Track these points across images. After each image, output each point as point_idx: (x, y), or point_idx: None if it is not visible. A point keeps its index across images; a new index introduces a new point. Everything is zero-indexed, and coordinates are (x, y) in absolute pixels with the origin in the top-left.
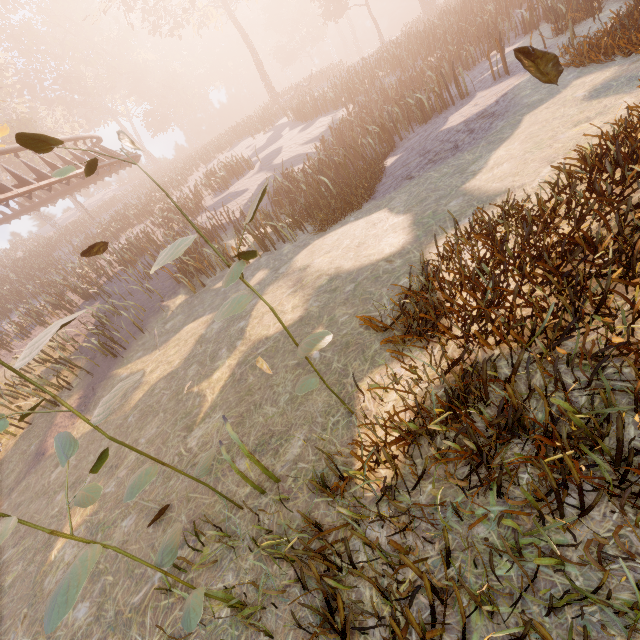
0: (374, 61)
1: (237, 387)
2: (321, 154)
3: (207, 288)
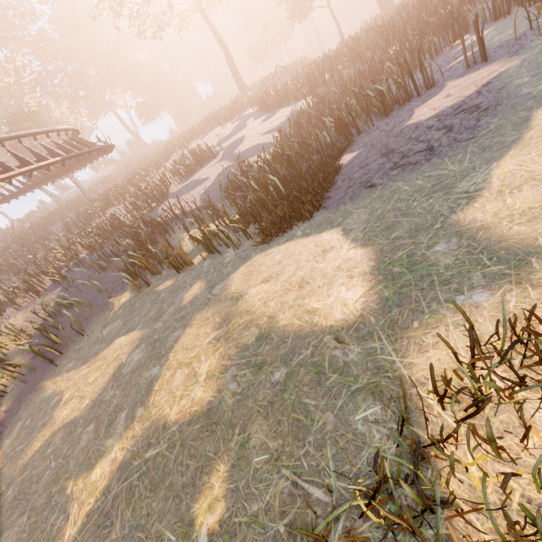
0: (334, 55)
1: (96, 537)
2: (277, 146)
3: (151, 288)
